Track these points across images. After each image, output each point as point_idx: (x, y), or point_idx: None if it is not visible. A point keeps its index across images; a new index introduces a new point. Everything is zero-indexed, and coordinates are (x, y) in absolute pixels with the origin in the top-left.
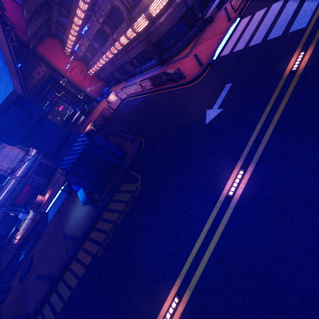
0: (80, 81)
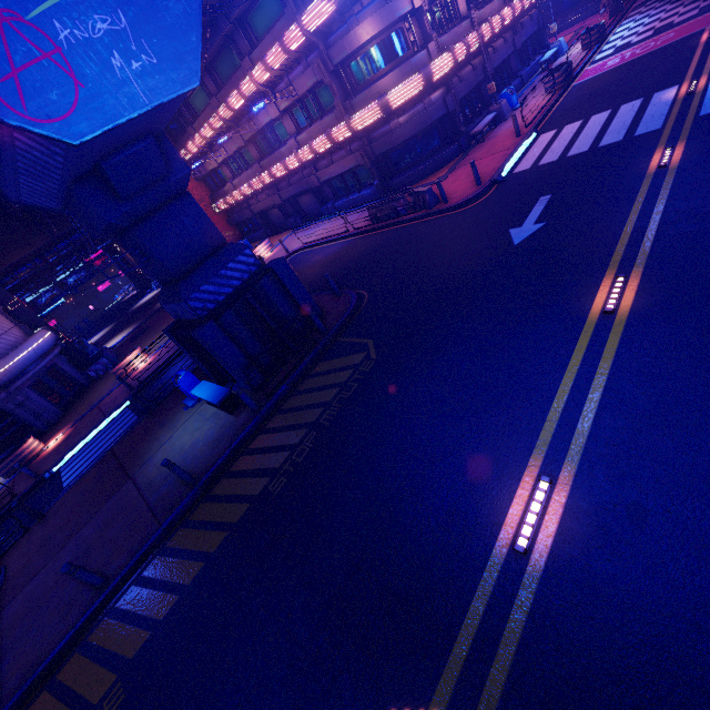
0: None
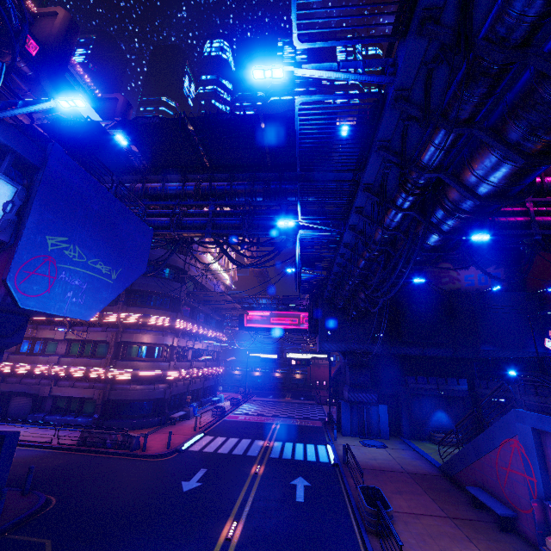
0: None
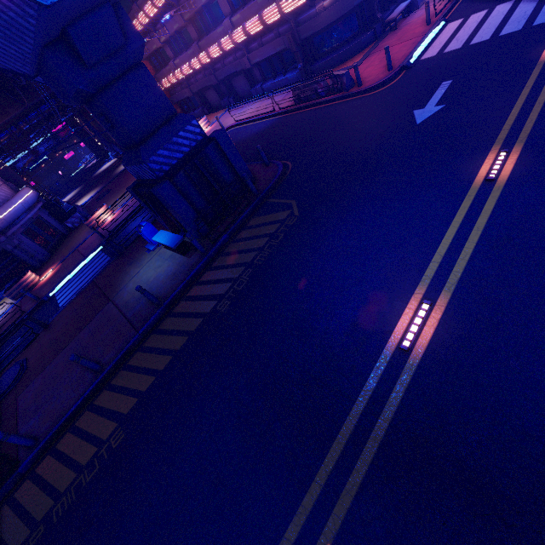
0: None
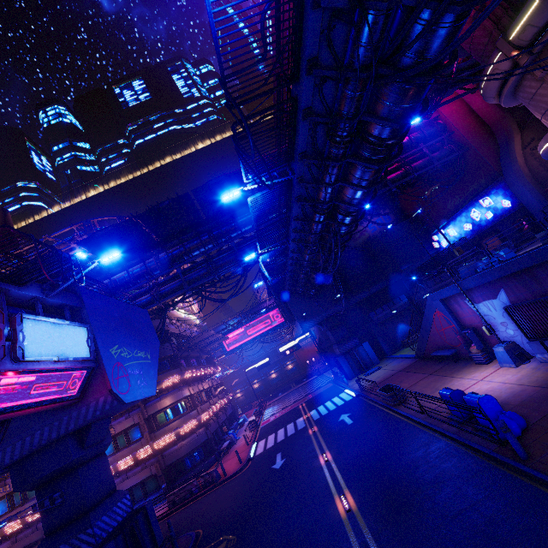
0: None
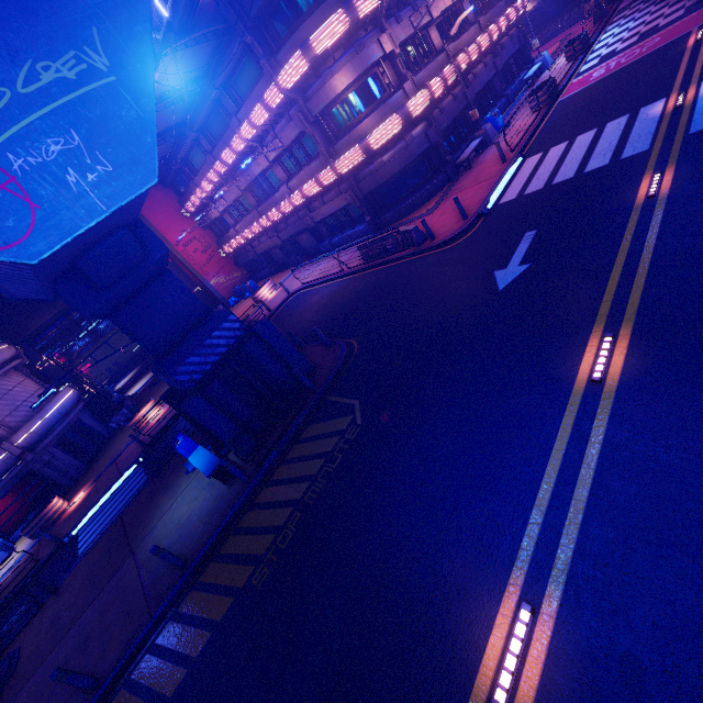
0: (200, 265)
